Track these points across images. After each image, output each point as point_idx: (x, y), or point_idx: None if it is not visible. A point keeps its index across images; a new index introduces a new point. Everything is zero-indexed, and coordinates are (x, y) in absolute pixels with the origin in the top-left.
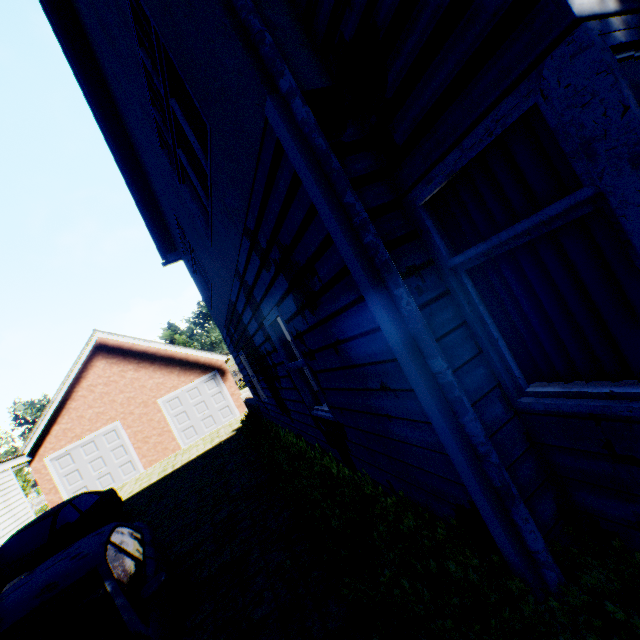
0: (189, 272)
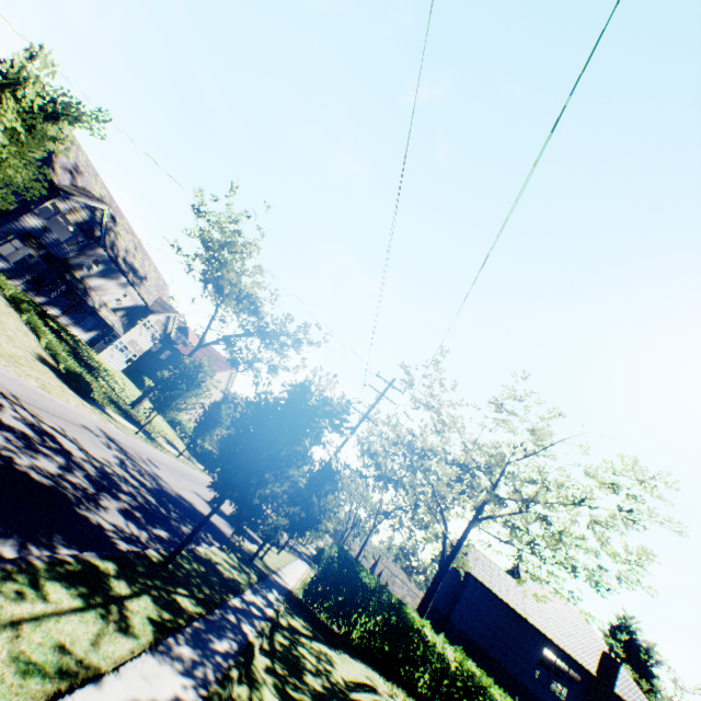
0: None
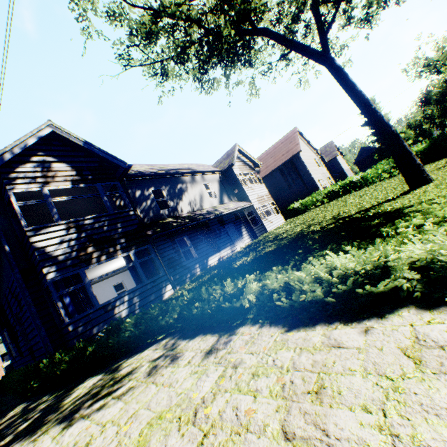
0: None
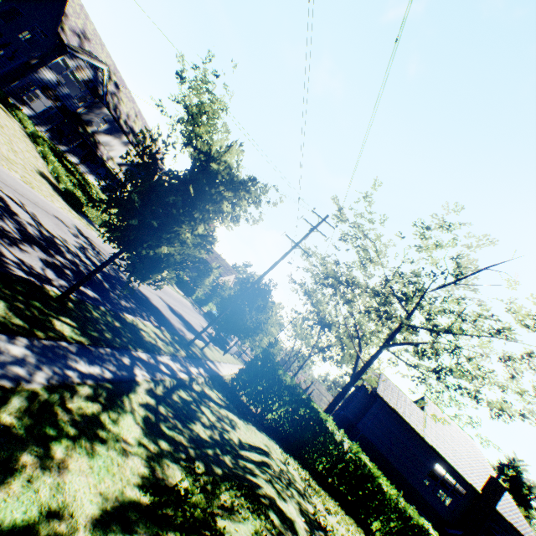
0: (7, 1)
